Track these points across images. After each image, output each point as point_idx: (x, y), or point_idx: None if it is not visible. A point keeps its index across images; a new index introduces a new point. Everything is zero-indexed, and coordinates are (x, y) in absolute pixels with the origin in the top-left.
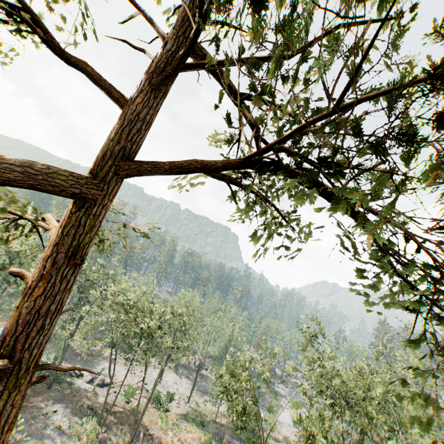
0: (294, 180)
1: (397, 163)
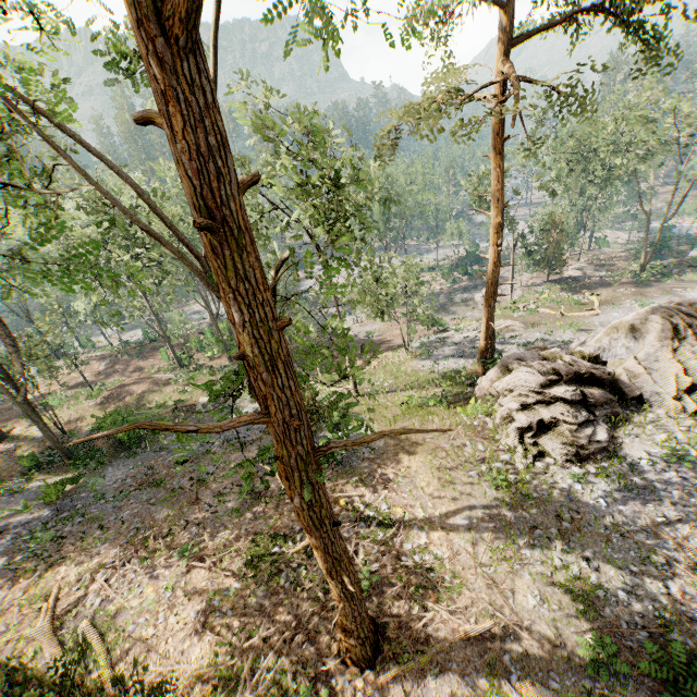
0: (601, 24)
1: (631, 11)
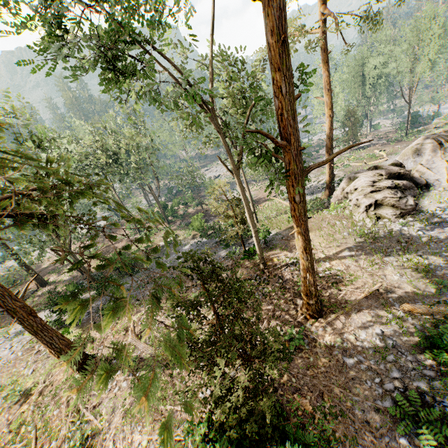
0: None
1: None
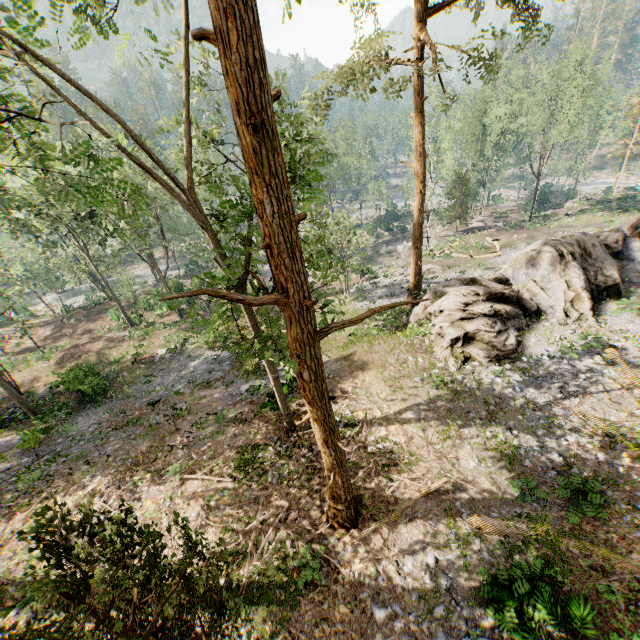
0: None
1: None
